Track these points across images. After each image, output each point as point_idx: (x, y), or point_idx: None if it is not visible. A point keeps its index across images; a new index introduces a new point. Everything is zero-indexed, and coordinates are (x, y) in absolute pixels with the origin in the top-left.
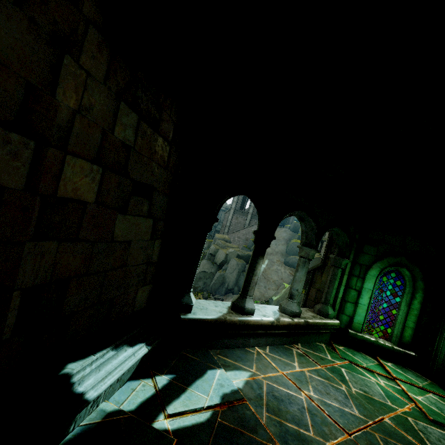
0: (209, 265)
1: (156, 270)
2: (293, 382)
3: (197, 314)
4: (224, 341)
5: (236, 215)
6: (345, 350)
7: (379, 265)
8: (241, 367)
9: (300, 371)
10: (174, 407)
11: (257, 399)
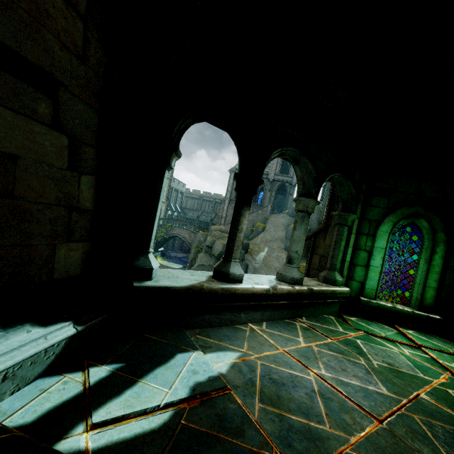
0: (207, 257)
1: (92, 222)
2: (298, 360)
3: (160, 282)
4: (205, 318)
5: (231, 205)
6: (358, 321)
7: (392, 218)
8: (227, 347)
9: (305, 347)
10: (107, 410)
11: (247, 386)
